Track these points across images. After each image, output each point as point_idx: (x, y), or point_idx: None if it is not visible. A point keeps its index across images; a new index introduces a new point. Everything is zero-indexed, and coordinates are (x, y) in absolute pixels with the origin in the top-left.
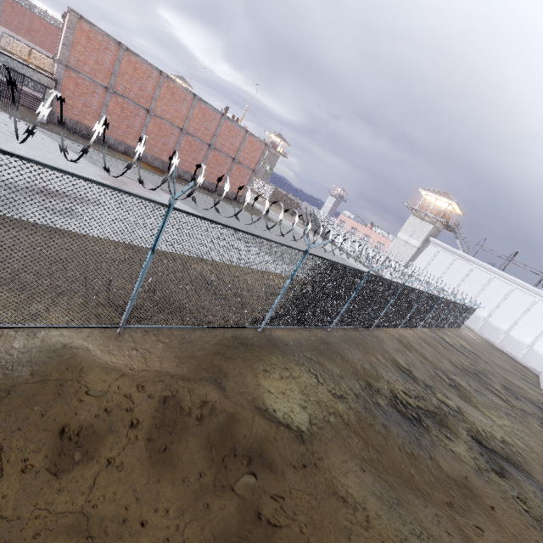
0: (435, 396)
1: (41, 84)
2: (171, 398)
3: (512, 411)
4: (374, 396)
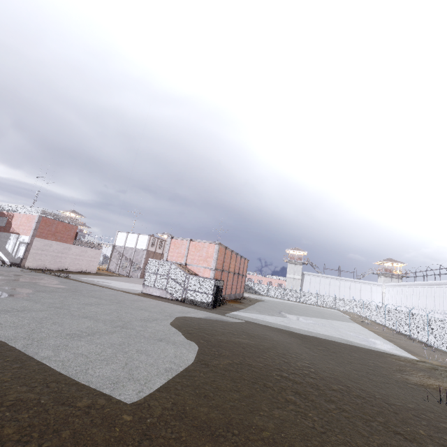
0: None
1: (221, 286)
2: None
3: None
4: None
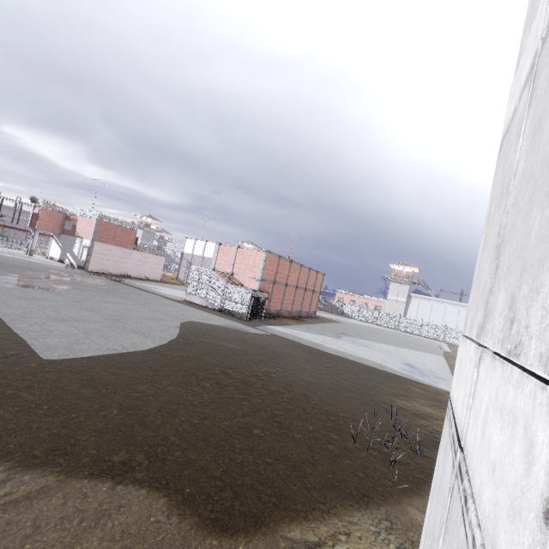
0: None
1: (264, 298)
2: None
3: None
4: None
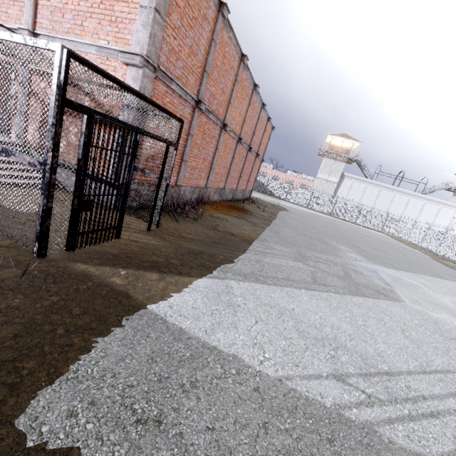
0: None
1: (161, 139)
2: None
3: None
4: None
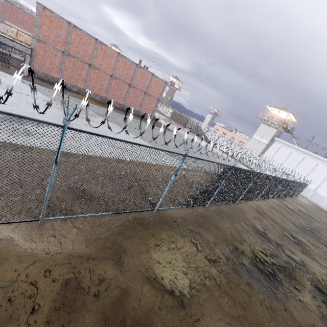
0: (284, 253)
1: (22, 51)
2: (73, 280)
3: None
4: (240, 258)
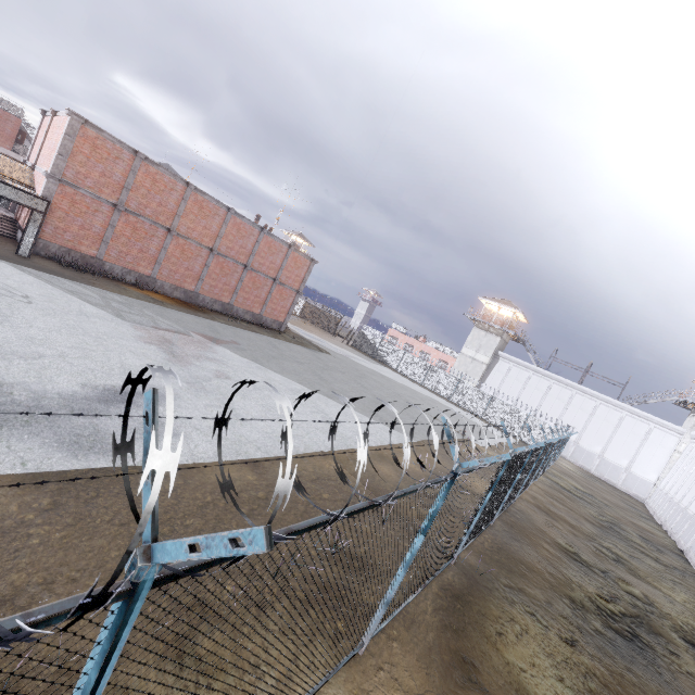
0: (620, 587)
1: (26, 206)
2: None
3: (673, 575)
4: (588, 619)
